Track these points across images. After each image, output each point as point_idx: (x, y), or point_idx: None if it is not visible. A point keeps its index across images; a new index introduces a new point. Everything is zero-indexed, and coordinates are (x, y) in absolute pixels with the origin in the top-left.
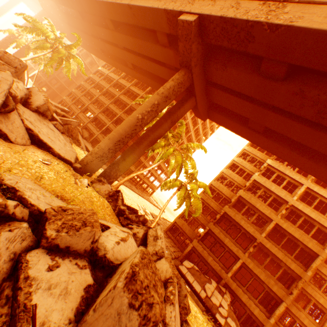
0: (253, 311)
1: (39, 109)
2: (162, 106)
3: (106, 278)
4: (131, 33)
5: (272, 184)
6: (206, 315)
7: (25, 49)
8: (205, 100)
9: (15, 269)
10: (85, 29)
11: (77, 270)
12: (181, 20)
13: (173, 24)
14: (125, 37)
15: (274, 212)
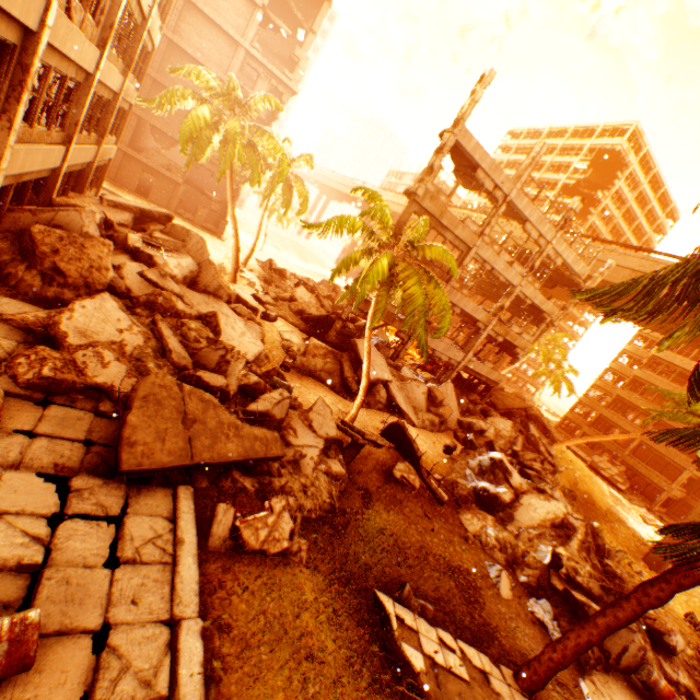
0: (652, 480)
1: None
2: None
3: None
4: None
5: (676, 357)
6: (588, 468)
7: None
8: (563, 290)
9: None
10: None
11: None
12: None
13: None
14: None
15: (678, 387)
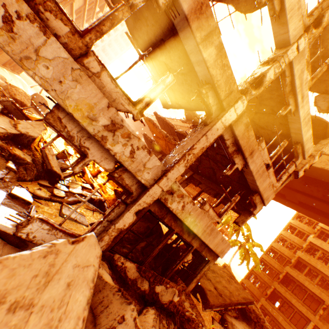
0: None
1: None
2: None
3: None
4: None
5: (328, 246)
6: None
7: None
8: None
9: None
10: None
11: None
12: None
13: None
14: None
15: None
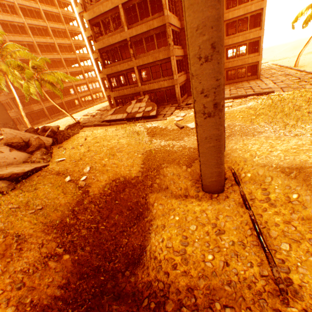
0: (165, 87)
1: None
2: None
3: None
4: None
5: None
6: (129, 123)
7: None
8: None
9: None
10: None
11: None
12: None
13: None
14: None
15: None
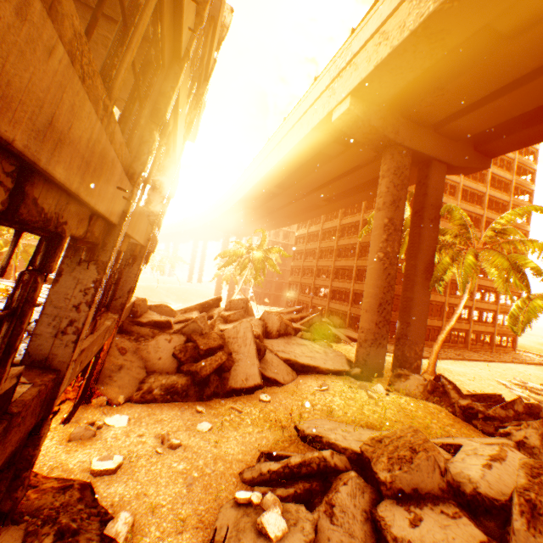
0: None
1: (279, 332)
2: (397, 217)
3: (503, 528)
4: (299, 178)
5: None
6: None
7: (232, 278)
8: (457, 146)
9: (376, 530)
10: (260, 215)
11: (449, 521)
12: (335, 120)
13: (332, 129)
14: (296, 186)
15: None
